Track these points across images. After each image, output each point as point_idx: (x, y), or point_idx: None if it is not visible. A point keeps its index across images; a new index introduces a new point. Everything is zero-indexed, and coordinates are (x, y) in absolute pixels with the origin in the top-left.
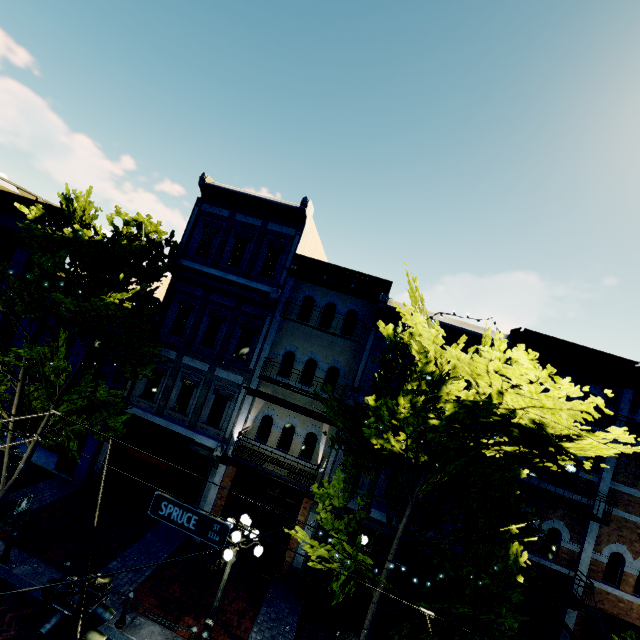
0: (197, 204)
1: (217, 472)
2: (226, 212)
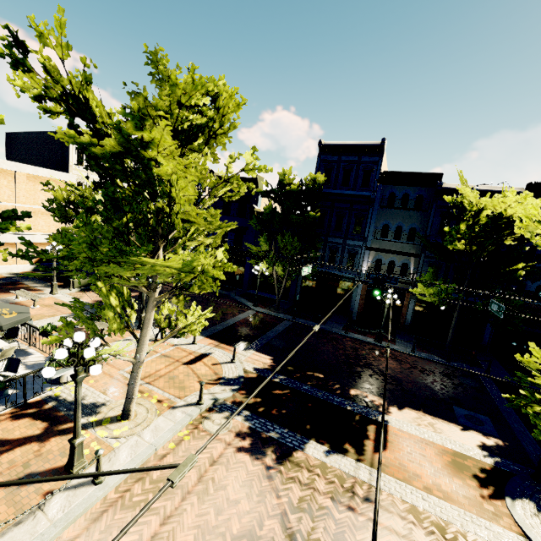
0: (318, 157)
1: (358, 288)
2: (335, 157)
